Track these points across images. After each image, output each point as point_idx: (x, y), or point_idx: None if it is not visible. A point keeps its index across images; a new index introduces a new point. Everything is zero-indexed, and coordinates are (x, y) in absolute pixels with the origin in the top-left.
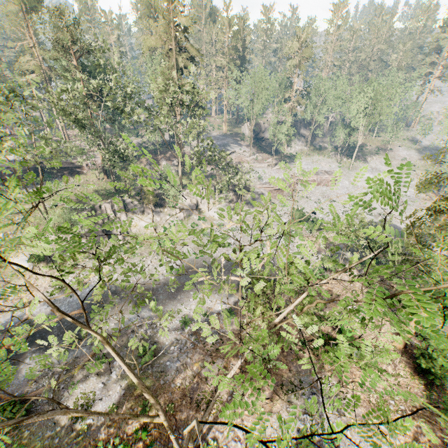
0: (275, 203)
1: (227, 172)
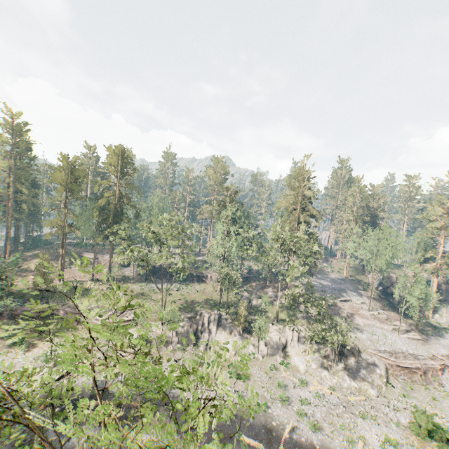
0: (394, 385)
1: (322, 321)
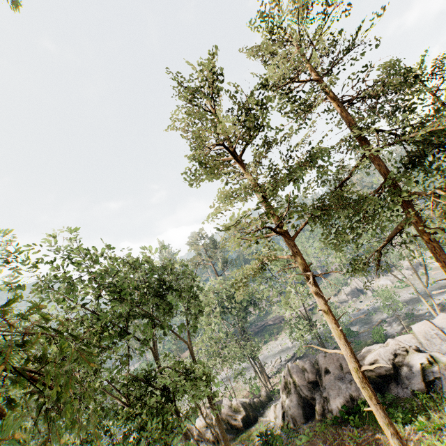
0: None
1: None
